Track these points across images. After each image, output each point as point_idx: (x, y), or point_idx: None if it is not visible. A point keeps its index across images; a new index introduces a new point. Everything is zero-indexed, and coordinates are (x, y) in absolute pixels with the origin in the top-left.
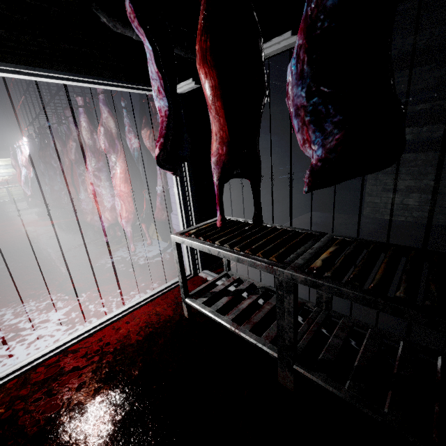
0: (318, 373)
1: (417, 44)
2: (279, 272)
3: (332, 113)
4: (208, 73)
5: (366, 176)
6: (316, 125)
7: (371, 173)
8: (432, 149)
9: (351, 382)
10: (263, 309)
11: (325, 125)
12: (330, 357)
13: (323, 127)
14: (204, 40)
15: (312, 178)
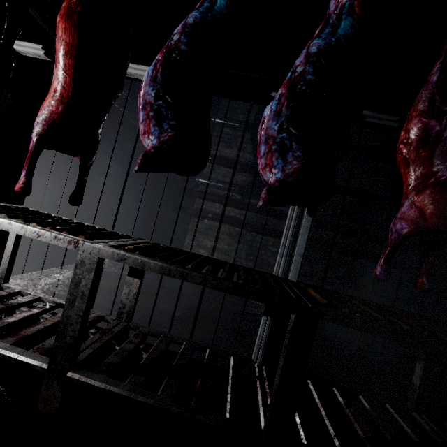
0: (98, 375)
1: (229, 155)
2: (85, 247)
3: (170, 118)
4: (69, 29)
5: (187, 231)
6: (157, 122)
7: (187, 173)
8: (228, 222)
9: (133, 377)
10: (46, 322)
11: (163, 124)
12: (117, 359)
13: (161, 124)
14: (75, 3)
15: (144, 161)
